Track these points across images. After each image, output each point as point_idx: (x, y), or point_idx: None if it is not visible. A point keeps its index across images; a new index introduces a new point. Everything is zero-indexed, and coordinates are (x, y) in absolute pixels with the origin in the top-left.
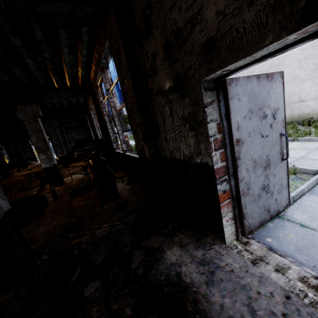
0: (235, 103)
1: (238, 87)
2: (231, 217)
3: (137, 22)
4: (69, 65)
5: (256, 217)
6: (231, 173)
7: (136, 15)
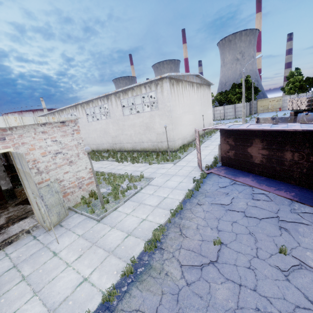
0: None
1: None
2: None
3: None
4: None
5: None
6: None
7: None
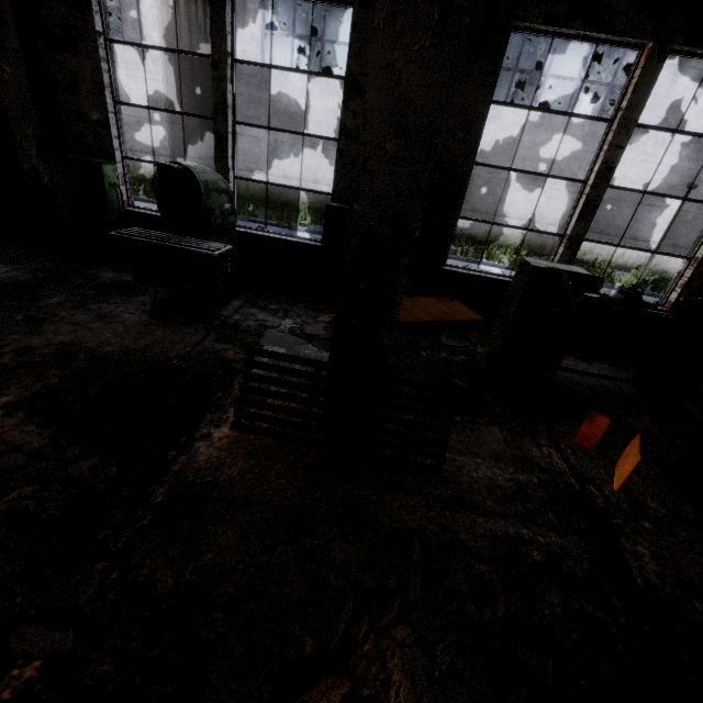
0: None
1: None
2: None
3: None
4: None
5: None
6: None
7: None
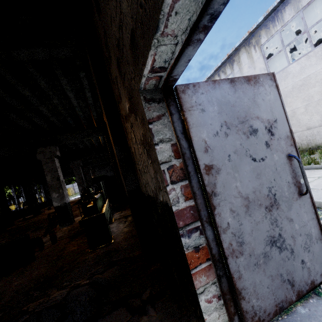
0: (197, 115)
1: (199, 94)
2: (216, 294)
3: (105, 53)
4: (79, 108)
5: (265, 295)
6: (205, 217)
7: (103, 47)
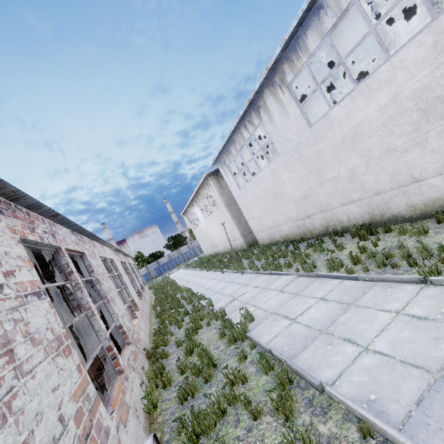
0: None
1: None
2: None
3: None
4: None
5: None
6: None
7: None
